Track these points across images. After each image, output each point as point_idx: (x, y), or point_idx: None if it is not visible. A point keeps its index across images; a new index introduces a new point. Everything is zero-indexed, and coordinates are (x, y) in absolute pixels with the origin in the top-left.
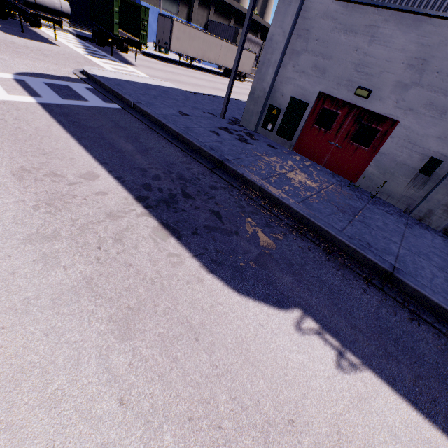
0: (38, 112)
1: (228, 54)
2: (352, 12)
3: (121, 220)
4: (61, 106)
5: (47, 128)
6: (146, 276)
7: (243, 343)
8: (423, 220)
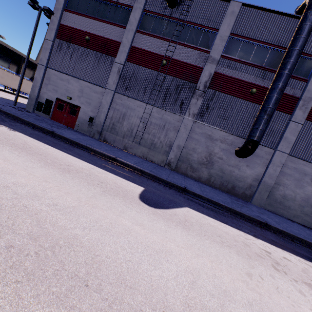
0: None
1: None
2: (62, 75)
3: None
4: None
5: None
6: None
7: None
8: (93, 137)
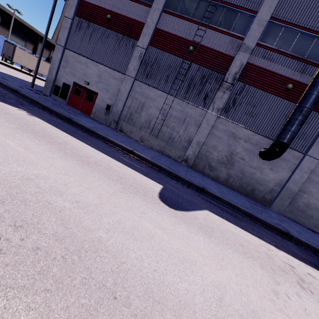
0: None
1: None
2: (80, 58)
3: None
4: None
5: None
6: None
7: None
8: (110, 126)
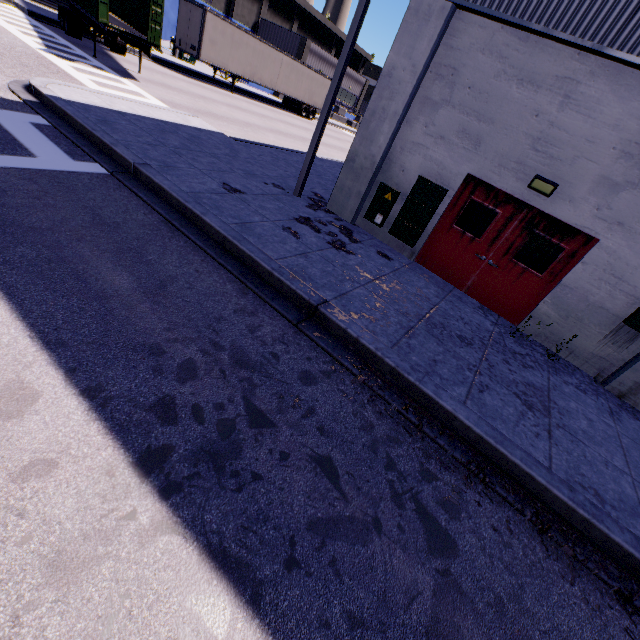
0: None
1: (291, 76)
2: (535, 51)
3: (91, 581)
4: None
5: None
6: None
7: None
8: (625, 398)
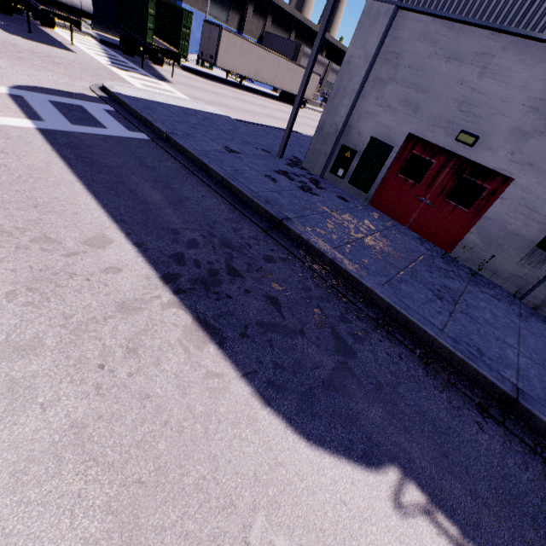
0: (35, 142)
1: (287, 74)
2: (458, 35)
3: (138, 316)
4: (68, 134)
5: (45, 166)
6: (171, 417)
7: (318, 542)
8: (539, 309)
